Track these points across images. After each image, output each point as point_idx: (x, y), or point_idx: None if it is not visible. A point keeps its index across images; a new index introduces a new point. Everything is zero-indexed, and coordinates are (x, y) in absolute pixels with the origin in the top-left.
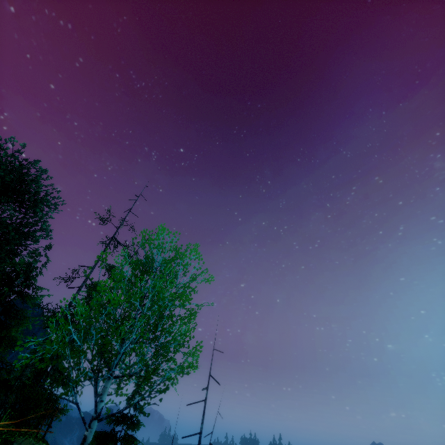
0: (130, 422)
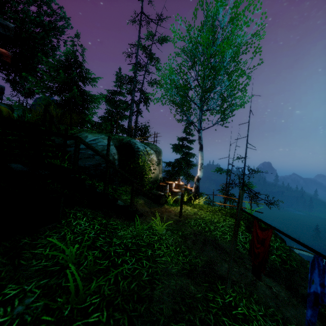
0: (189, 140)
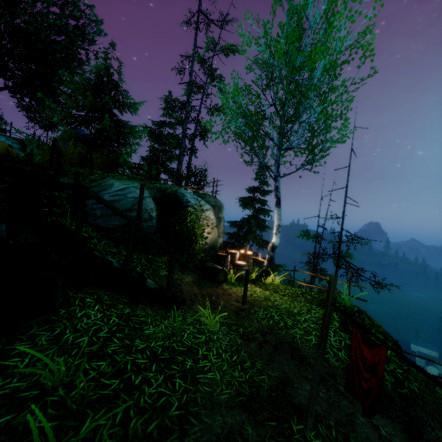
0: (263, 191)
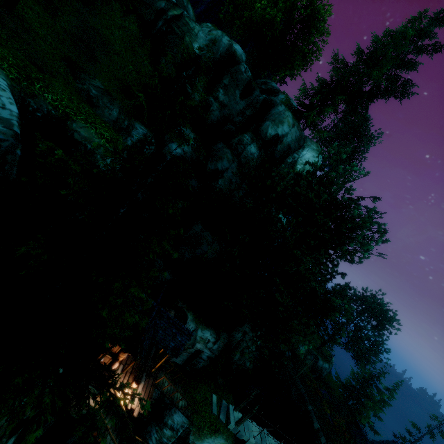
0: None
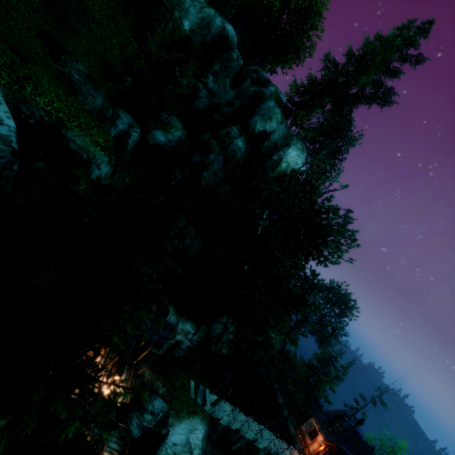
0: None
